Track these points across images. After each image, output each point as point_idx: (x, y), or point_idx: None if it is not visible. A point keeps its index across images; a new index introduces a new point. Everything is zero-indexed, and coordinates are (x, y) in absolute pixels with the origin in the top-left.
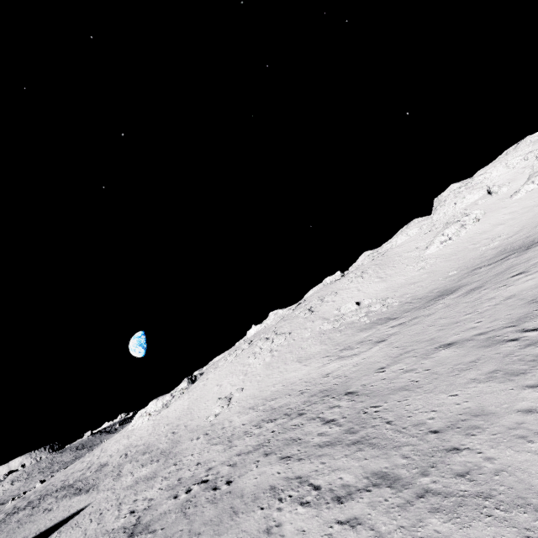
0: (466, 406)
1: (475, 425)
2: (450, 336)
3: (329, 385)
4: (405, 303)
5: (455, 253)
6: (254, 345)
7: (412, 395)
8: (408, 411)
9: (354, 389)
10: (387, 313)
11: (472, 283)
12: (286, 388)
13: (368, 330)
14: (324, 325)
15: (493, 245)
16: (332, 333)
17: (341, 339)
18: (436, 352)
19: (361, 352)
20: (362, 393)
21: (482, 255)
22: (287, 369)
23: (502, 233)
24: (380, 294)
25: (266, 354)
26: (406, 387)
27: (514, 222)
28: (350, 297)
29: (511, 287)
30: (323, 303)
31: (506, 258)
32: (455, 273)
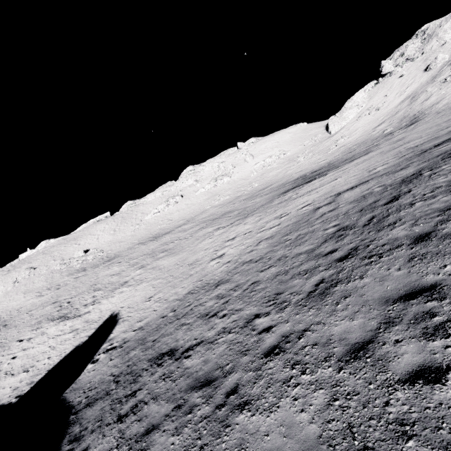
0: (14, 337)
1: (4, 345)
2: (63, 297)
3: (10, 317)
4: (102, 258)
5: (152, 224)
6: (9, 273)
7: (13, 330)
8: (2, 338)
9: (9, 323)
10: (89, 264)
11: (119, 257)
12: (0, 314)
13: (70, 276)
14: (57, 266)
15: (163, 226)
16: (57, 273)
17: (56, 279)
18: (48, 306)
19: (46, 295)
20: (7, 326)
21: (153, 233)
22: (15, 298)
23: (173, 218)
24: (103, 246)
25: (11, 284)
26: (18, 325)
27: (182, 212)
28: (89, 243)
29: (106, 271)
30: (73, 245)
31: (146, 243)
32: (136, 242)
